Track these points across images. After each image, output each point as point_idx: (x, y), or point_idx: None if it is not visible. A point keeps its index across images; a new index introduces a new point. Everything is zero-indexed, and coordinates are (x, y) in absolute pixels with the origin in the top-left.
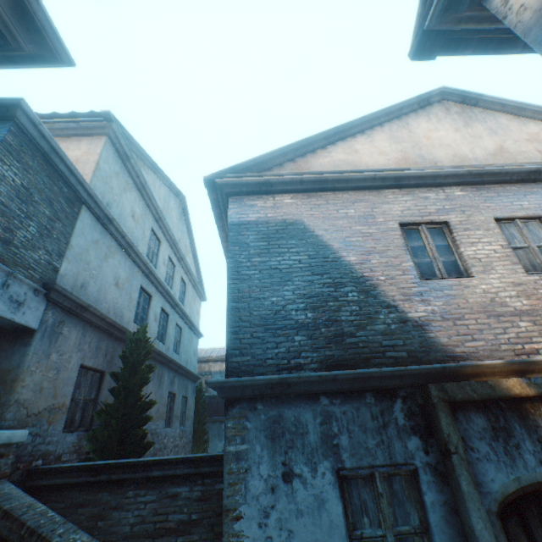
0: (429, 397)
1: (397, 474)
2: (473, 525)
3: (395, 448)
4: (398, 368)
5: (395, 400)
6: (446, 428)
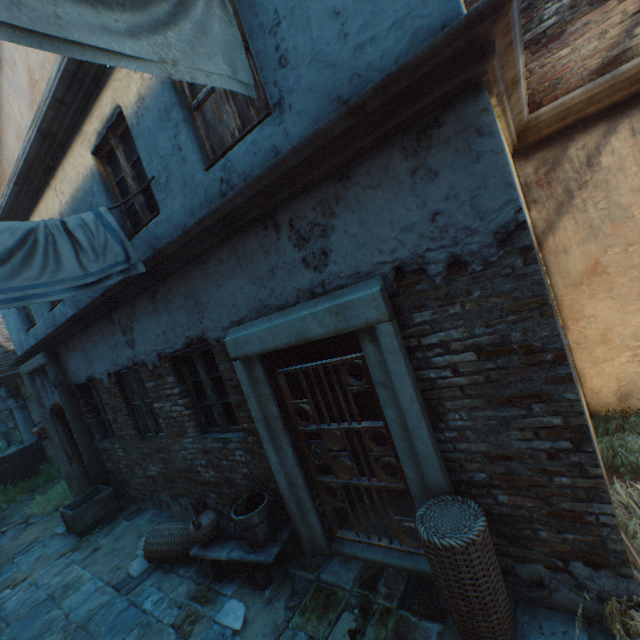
0: (19, 383)
1: (4, 414)
2: (34, 418)
3: (2, 406)
4: (1, 376)
5: (2, 388)
6: (25, 392)
